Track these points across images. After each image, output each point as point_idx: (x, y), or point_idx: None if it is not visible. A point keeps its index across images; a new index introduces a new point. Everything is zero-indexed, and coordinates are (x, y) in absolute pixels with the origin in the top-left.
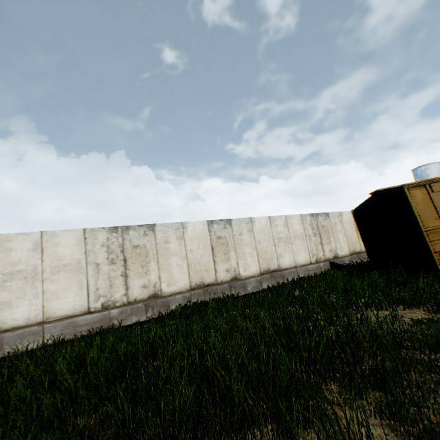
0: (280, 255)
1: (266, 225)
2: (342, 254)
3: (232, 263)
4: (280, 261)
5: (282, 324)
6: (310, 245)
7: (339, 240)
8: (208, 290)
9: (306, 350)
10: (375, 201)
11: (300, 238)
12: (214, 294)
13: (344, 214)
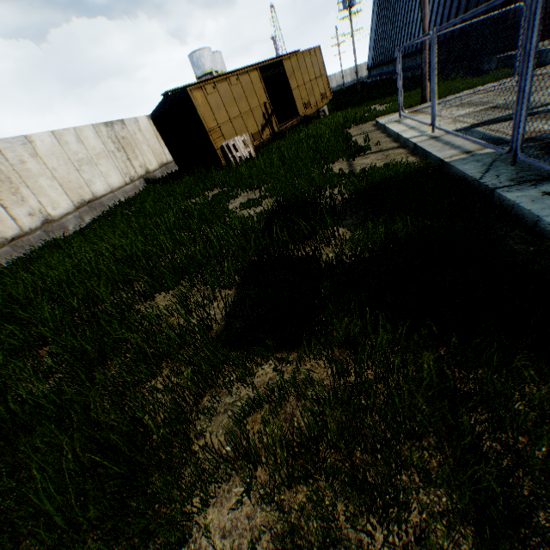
0: (90, 181)
1: (54, 145)
2: (153, 168)
3: (34, 204)
4: (94, 188)
5: (137, 227)
6: (119, 164)
7: (146, 153)
8: (19, 244)
9: (164, 225)
10: (168, 104)
11: (105, 156)
12: (34, 245)
13: (141, 120)
